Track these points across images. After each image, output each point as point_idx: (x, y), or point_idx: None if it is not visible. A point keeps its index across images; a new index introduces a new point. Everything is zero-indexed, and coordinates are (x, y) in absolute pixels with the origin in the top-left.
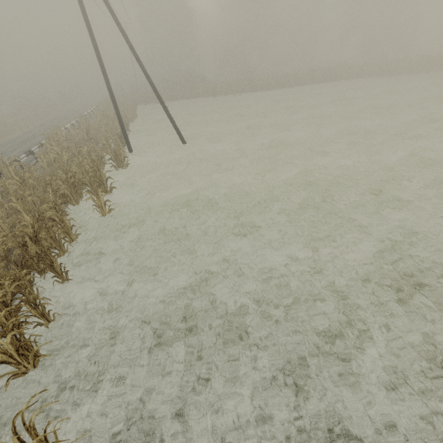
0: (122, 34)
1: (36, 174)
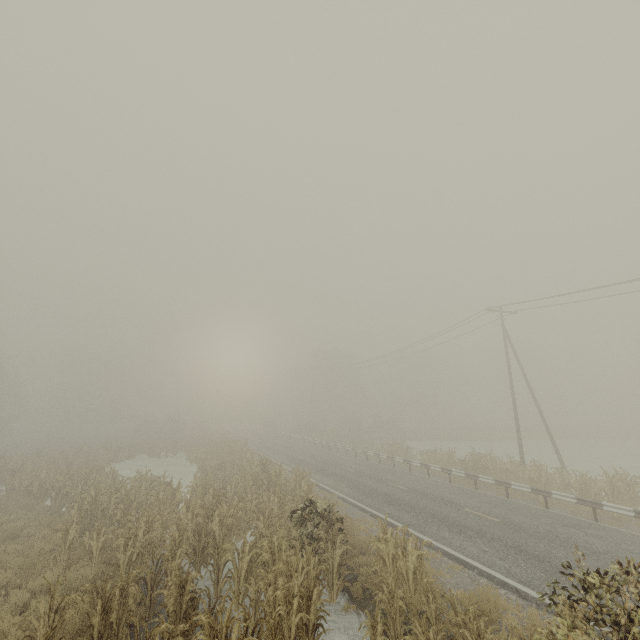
0: (530, 388)
1: (584, 479)
